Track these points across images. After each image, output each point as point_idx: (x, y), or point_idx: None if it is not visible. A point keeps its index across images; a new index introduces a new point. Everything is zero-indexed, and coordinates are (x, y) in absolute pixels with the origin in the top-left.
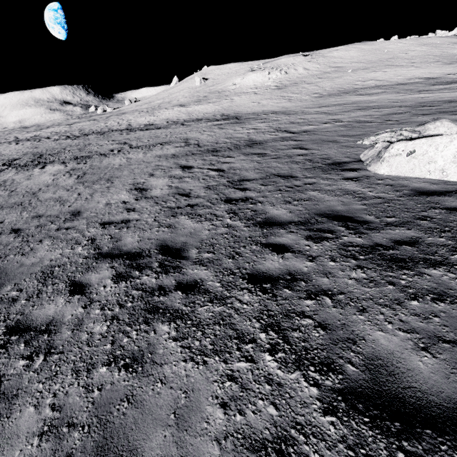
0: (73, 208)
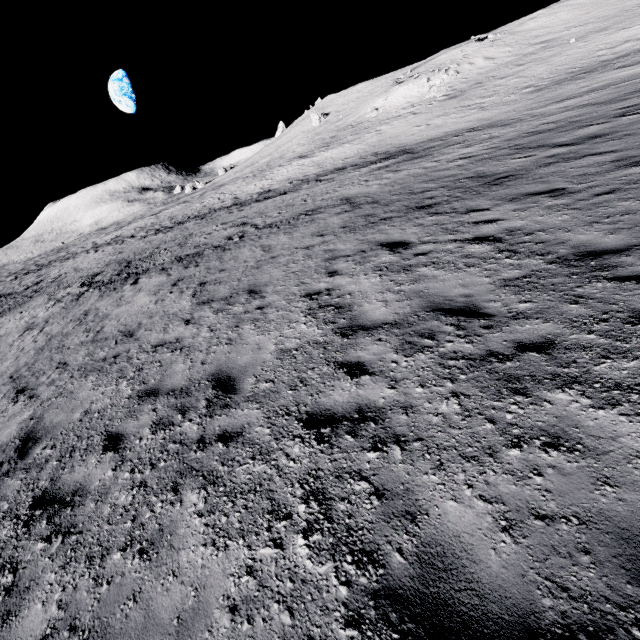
0: (214, 368)
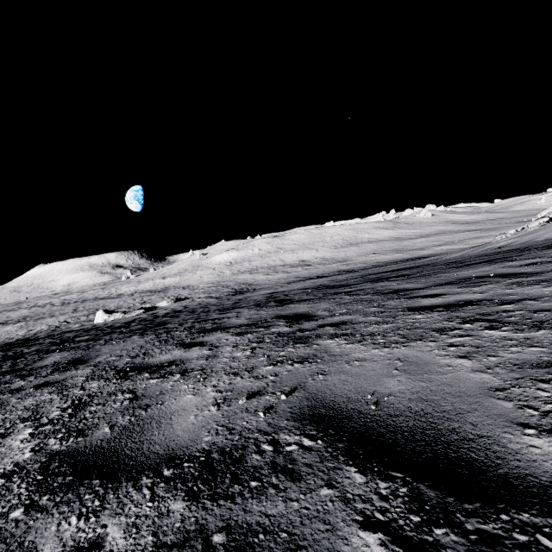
0: None
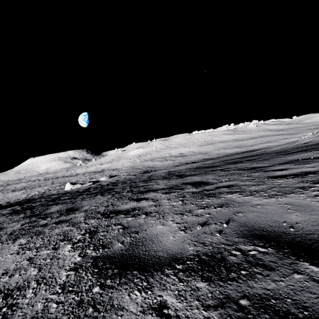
0: (12, 198)
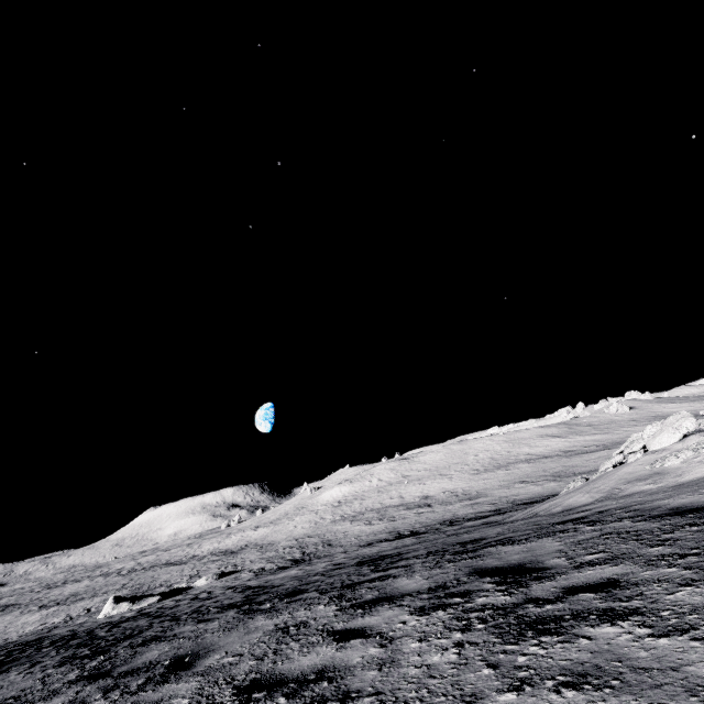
0: (5, 635)
